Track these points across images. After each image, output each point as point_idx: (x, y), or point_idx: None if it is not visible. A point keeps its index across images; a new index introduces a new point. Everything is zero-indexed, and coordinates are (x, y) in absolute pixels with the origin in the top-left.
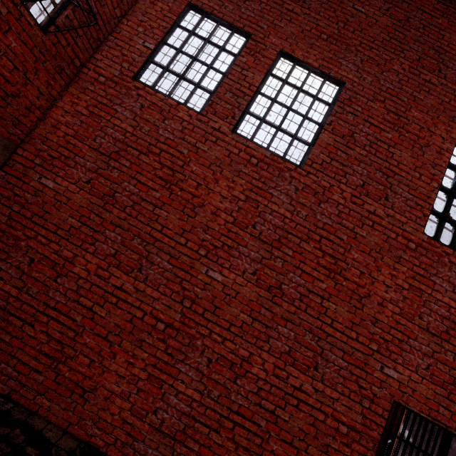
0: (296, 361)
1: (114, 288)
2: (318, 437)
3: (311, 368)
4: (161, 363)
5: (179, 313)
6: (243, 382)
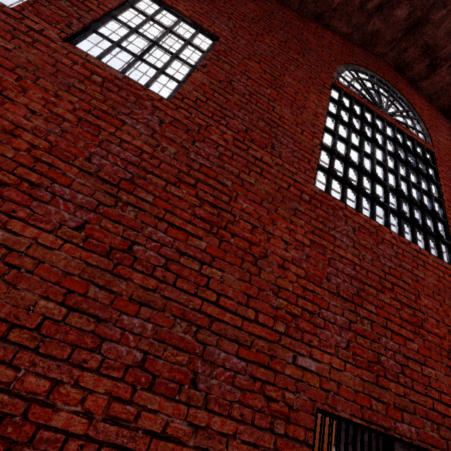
0: (156, 378)
1: None
2: None
3: (186, 385)
4: None
5: None
6: None
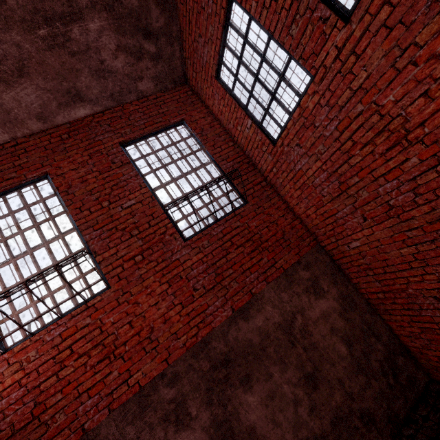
0: None
1: None
2: None
3: None
4: None
5: None
6: None
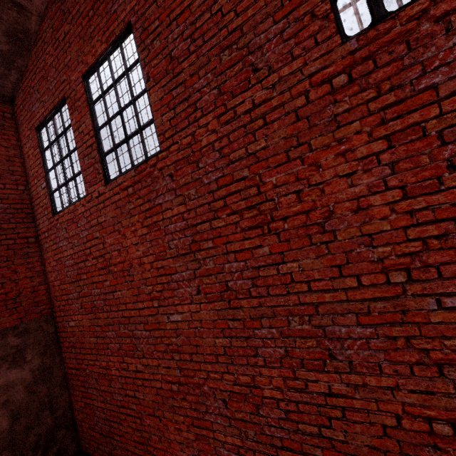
0: (302, 361)
1: (135, 373)
2: (407, 452)
3: (327, 360)
4: (195, 420)
5: (177, 368)
6: (267, 412)
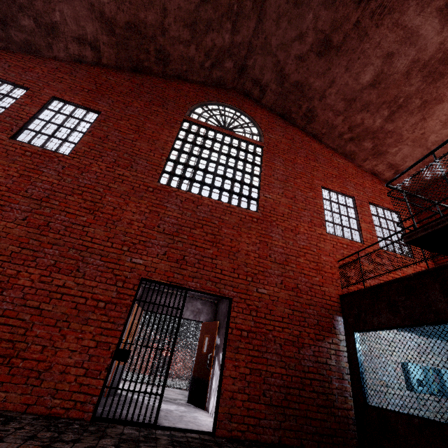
0: (60, 269)
1: None
2: (79, 315)
3: (74, 271)
4: None
5: None
6: (10, 293)
